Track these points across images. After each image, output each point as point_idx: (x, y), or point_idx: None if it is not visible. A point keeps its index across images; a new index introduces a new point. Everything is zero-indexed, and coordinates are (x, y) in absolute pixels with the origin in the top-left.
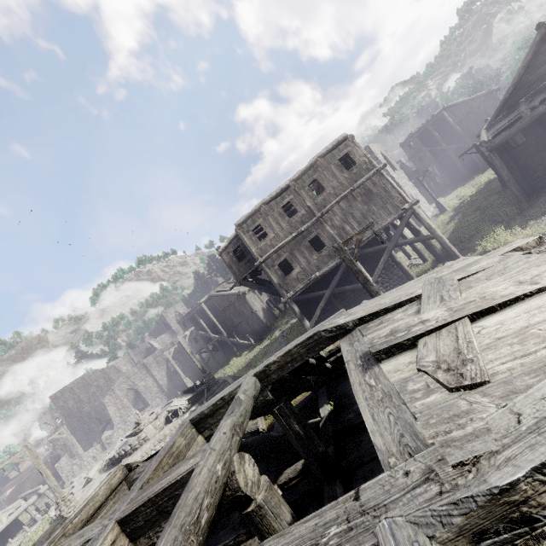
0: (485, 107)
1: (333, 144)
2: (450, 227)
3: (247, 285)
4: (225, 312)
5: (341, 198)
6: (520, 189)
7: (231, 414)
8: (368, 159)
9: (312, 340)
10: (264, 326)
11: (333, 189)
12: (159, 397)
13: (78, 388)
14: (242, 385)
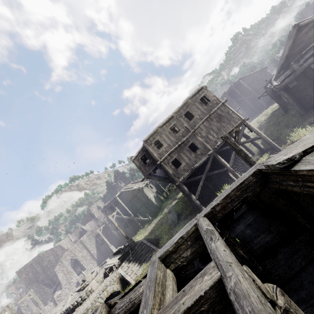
0: (261, 76)
1: (195, 91)
2: None
3: (151, 178)
4: (131, 201)
5: (204, 120)
6: (301, 108)
7: (212, 239)
8: (216, 97)
9: (244, 185)
10: (156, 207)
11: (198, 116)
12: (92, 262)
13: (35, 264)
14: (201, 222)
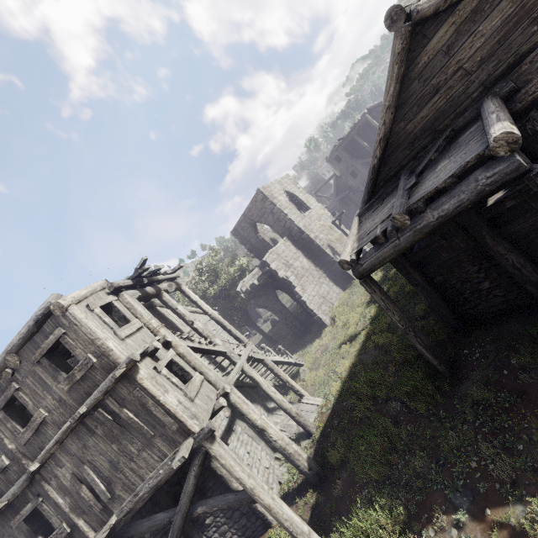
0: None
1: (28, 324)
2: (366, 320)
3: None
4: None
5: (63, 434)
6: (432, 346)
7: None
8: (99, 348)
9: None
10: None
11: (48, 414)
12: None
13: None
14: None
